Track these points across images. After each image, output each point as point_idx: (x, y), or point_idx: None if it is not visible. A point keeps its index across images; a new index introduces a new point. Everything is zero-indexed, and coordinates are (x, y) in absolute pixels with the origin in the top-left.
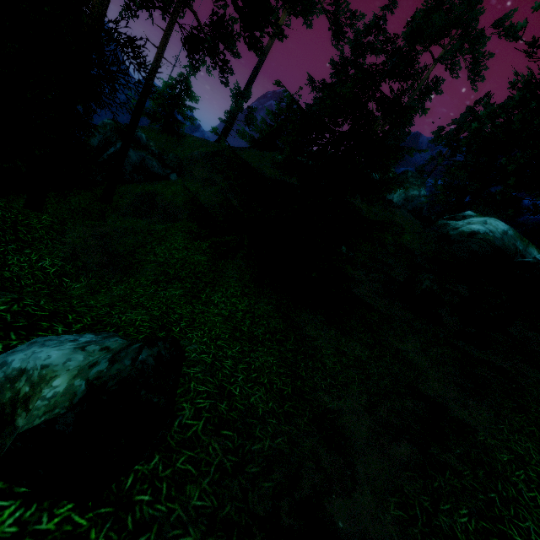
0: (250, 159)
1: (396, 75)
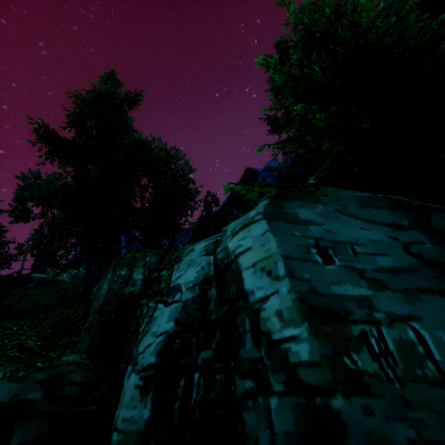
0: None
1: (24, 219)
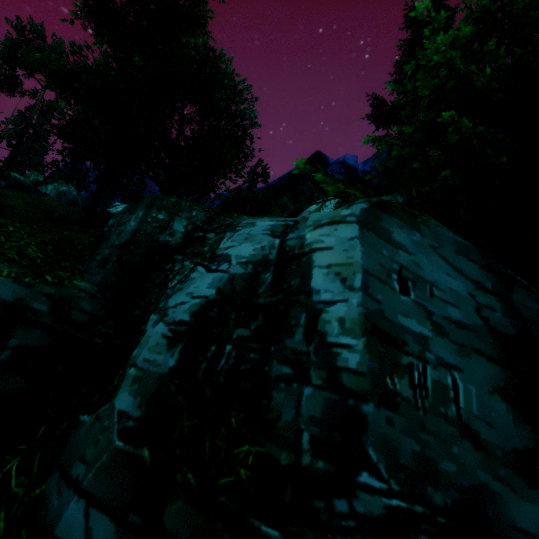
0: None
1: (8, 90)
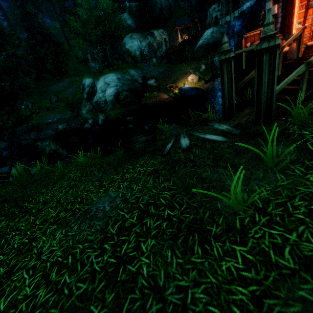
0: (55, 31)
1: None
